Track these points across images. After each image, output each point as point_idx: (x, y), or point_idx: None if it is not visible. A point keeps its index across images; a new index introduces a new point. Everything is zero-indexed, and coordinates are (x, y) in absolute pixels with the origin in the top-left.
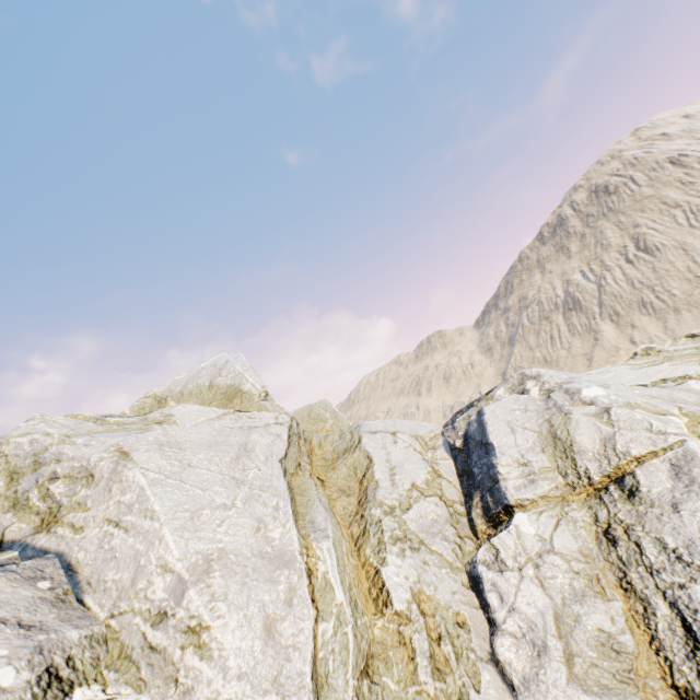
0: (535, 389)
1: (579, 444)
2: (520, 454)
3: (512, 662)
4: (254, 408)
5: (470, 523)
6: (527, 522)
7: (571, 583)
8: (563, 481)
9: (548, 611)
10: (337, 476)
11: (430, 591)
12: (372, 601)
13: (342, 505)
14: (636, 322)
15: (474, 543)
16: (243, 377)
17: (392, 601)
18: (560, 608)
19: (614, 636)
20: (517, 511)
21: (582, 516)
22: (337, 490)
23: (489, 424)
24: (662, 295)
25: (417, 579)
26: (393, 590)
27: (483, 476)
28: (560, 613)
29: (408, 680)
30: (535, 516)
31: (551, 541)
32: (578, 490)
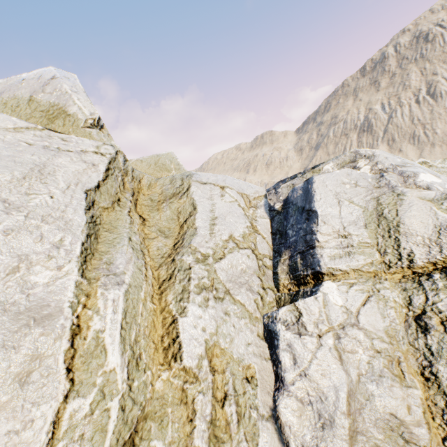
0: (366, 168)
1: (407, 226)
2: (342, 226)
3: (293, 426)
4: (77, 134)
5: (275, 276)
6: (337, 292)
7: (370, 361)
8: (380, 259)
9: (343, 388)
10: (160, 217)
11: (225, 344)
12: (162, 350)
13: (157, 246)
14: (403, 148)
15: (274, 294)
16: (69, 98)
17: (182, 355)
18: (355, 385)
19: (407, 425)
20: (327, 279)
21: (395, 297)
22: (156, 230)
23: (317, 193)
24: (428, 132)
25: (215, 331)
26: (185, 344)
27: (298, 239)
28: (354, 389)
29: (181, 443)
30: (345, 288)
31: (358, 316)
32: (393, 270)
